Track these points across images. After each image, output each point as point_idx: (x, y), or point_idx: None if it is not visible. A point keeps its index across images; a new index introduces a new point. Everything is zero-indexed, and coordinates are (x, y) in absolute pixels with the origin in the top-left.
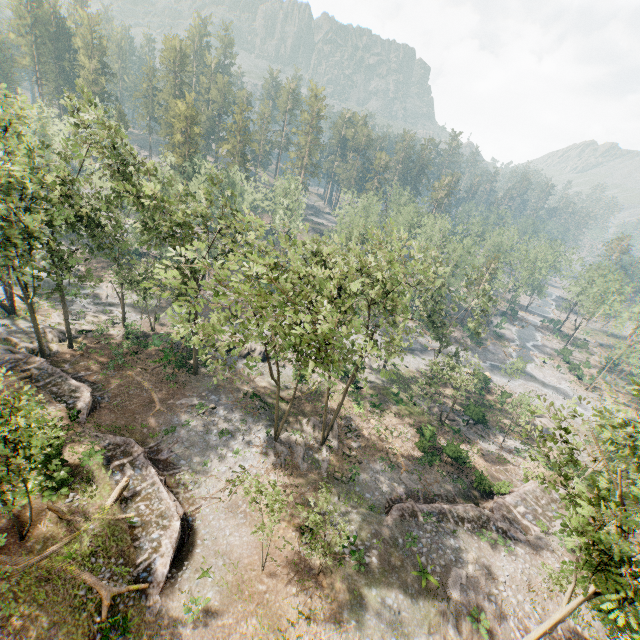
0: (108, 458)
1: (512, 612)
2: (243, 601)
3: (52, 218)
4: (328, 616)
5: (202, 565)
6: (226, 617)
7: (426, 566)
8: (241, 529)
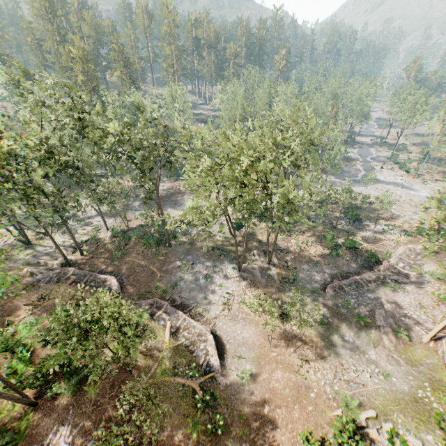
0: (150, 314)
1: (416, 322)
2: (268, 364)
3: (44, 172)
4: (317, 357)
5: (234, 353)
6: (263, 375)
7: (360, 314)
8: (245, 328)
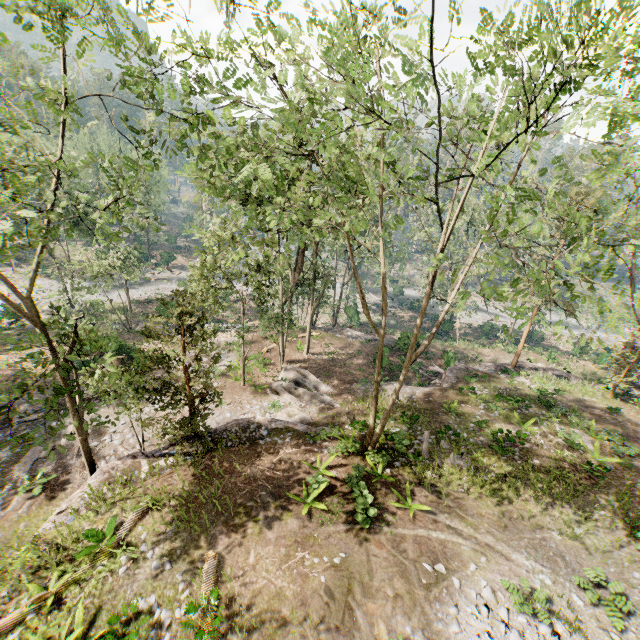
0: None
1: (111, 454)
2: None
3: None
4: None
5: None
6: None
7: None
8: None
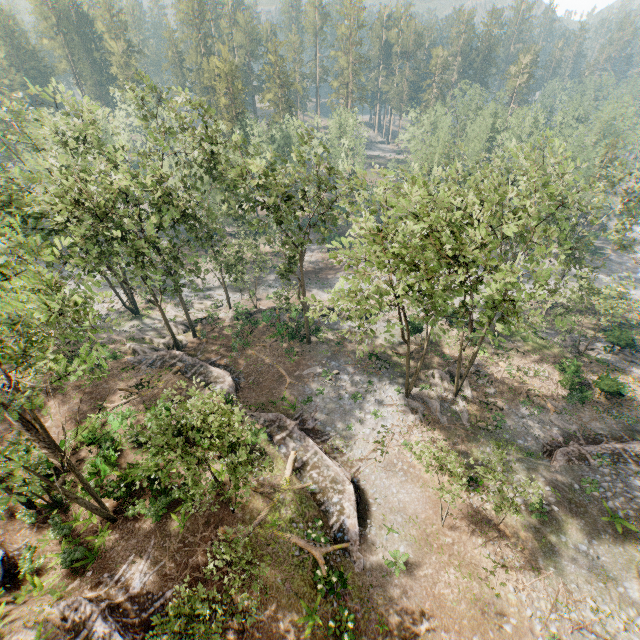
0: (269, 434)
1: None
2: (435, 553)
3: (162, 221)
4: (524, 565)
5: (383, 522)
6: (425, 568)
7: (614, 511)
8: (406, 486)
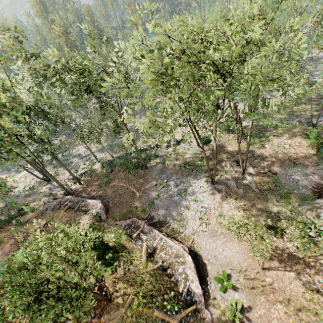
0: (128, 234)
1: None
2: (262, 294)
3: (18, 117)
4: None
5: (218, 277)
6: (258, 309)
7: None
8: (227, 245)
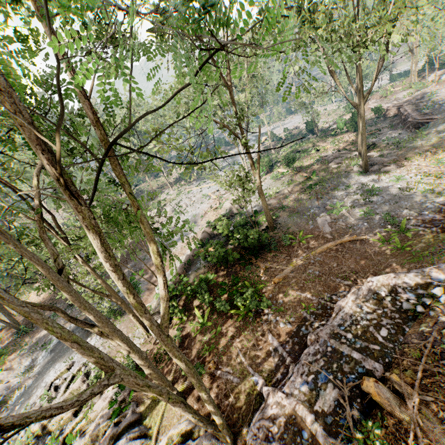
0: None
1: None
2: None
3: None
4: None
5: None
6: None
7: None
8: None
